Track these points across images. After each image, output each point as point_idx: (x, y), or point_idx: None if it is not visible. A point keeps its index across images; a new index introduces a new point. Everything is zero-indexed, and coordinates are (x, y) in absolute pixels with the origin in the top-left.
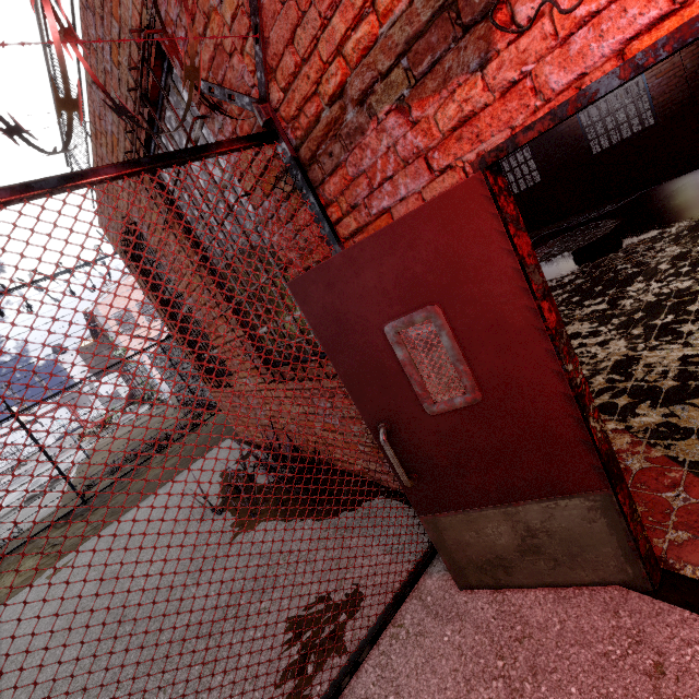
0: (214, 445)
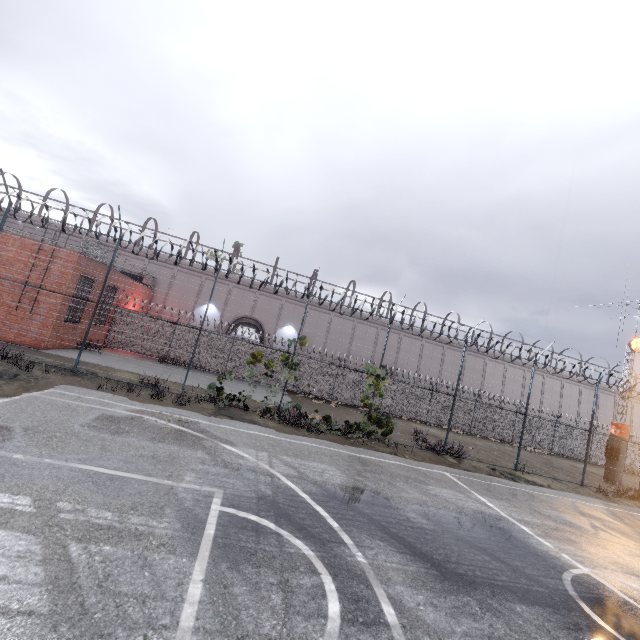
0: (41, 352)
